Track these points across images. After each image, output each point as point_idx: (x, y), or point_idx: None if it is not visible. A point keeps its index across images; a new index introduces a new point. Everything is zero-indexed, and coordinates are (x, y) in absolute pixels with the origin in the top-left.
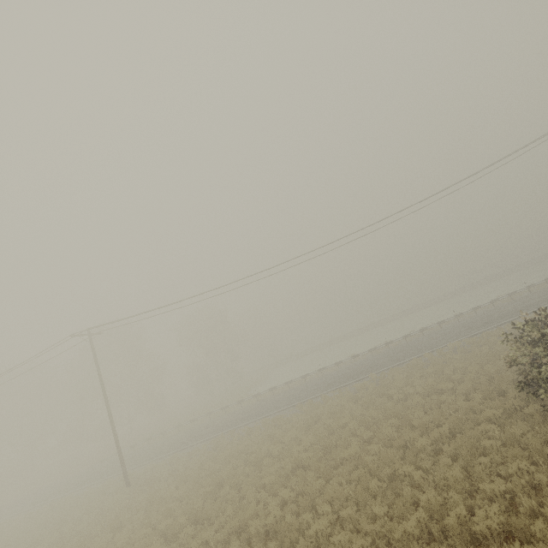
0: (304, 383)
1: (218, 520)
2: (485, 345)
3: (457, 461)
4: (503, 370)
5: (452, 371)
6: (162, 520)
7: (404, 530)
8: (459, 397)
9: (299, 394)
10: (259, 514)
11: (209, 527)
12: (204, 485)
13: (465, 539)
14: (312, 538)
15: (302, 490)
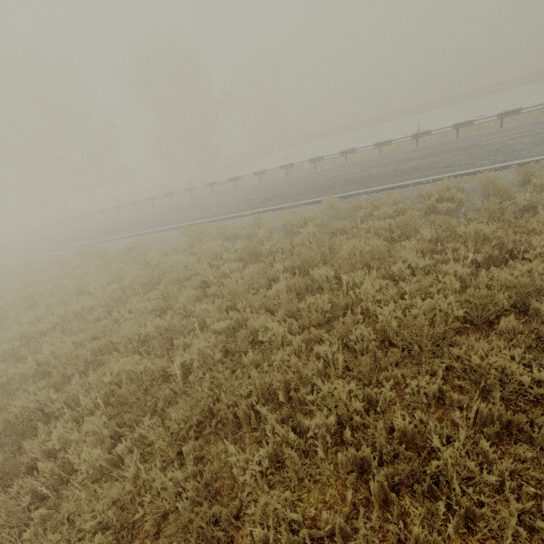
0: (256, 184)
1: None
2: None
3: None
4: None
5: None
6: None
7: None
8: None
9: (224, 203)
10: None
11: None
12: None
13: None
14: None
15: None
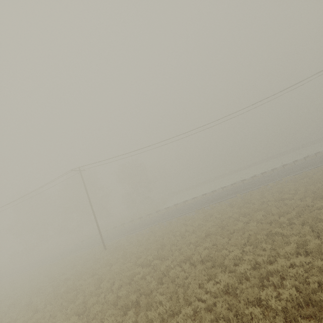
0: (194, 201)
1: (170, 257)
2: (306, 177)
3: (305, 226)
4: (320, 188)
5: (288, 190)
6: (135, 260)
7: (285, 252)
8: (297, 201)
9: (193, 206)
10: (195, 253)
11: (165, 261)
12: (153, 246)
13: (320, 253)
14: (230, 260)
15: (215, 243)
